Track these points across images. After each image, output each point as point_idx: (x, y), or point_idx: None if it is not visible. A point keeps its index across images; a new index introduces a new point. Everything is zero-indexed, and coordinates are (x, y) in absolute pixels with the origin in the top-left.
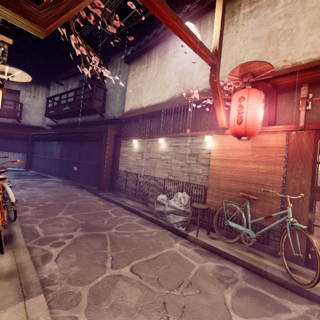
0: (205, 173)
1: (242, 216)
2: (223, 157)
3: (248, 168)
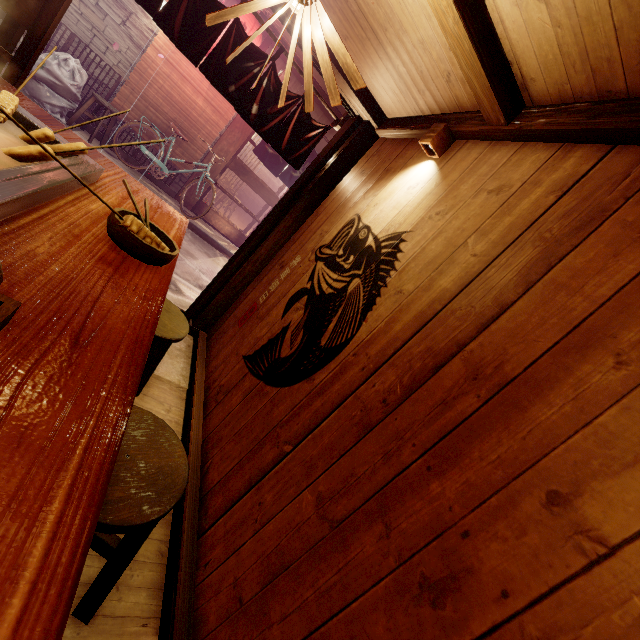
0: (130, 57)
1: (161, 148)
2: (172, 60)
3: (195, 101)
